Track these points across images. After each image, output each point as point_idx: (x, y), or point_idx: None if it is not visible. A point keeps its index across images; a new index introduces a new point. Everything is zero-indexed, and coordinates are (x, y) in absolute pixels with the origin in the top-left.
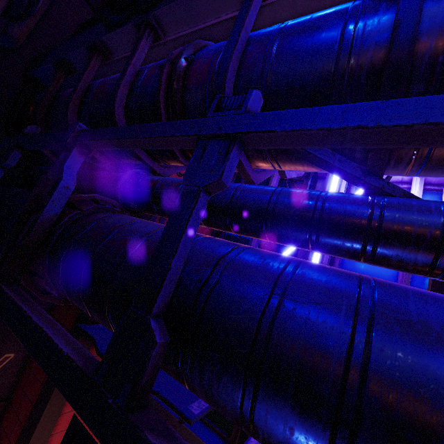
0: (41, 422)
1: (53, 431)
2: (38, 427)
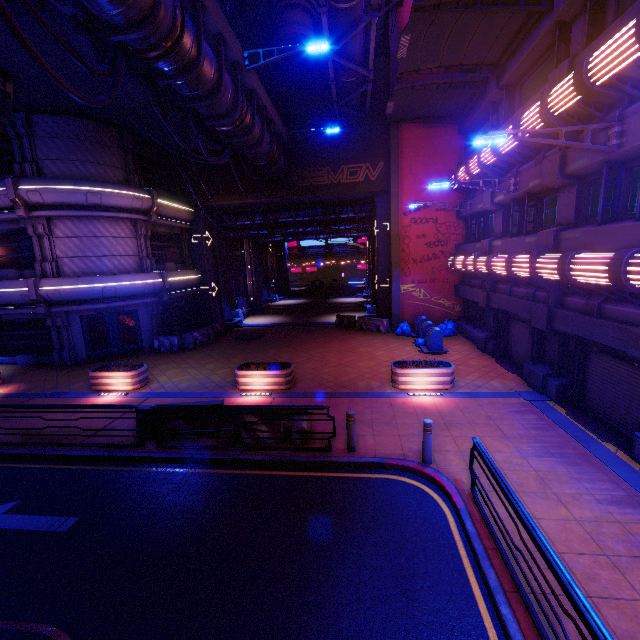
0: (392, 165)
1: (401, 174)
2: (391, 167)
